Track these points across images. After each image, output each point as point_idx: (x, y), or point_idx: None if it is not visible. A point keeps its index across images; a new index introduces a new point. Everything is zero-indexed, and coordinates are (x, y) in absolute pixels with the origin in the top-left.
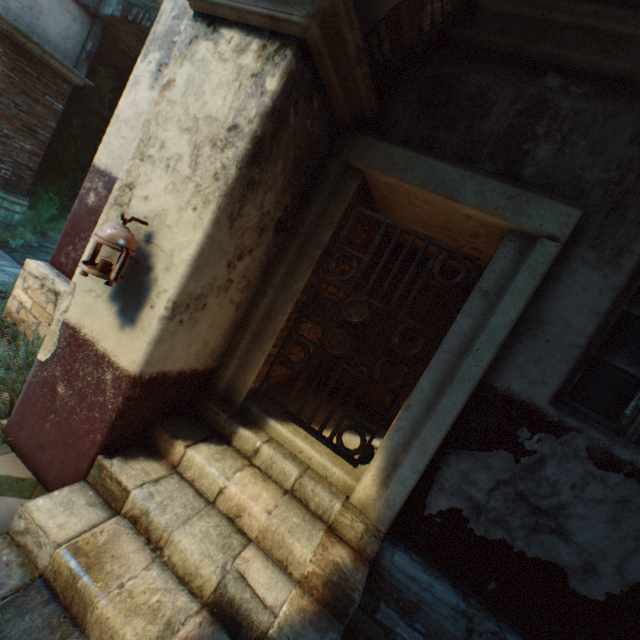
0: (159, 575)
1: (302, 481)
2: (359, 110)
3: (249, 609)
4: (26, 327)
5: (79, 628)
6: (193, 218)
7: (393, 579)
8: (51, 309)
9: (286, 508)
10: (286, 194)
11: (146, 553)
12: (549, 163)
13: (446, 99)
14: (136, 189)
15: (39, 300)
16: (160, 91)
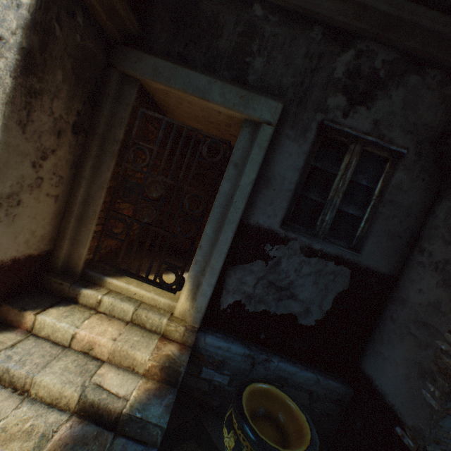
0: (29, 409)
1: (138, 313)
2: (124, 27)
3: (107, 403)
4: None
5: None
6: None
7: (208, 352)
8: None
9: (128, 333)
10: (75, 101)
11: (14, 398)
12: (263, 72)
13: (191, 21)
14: None
15: None
16: None
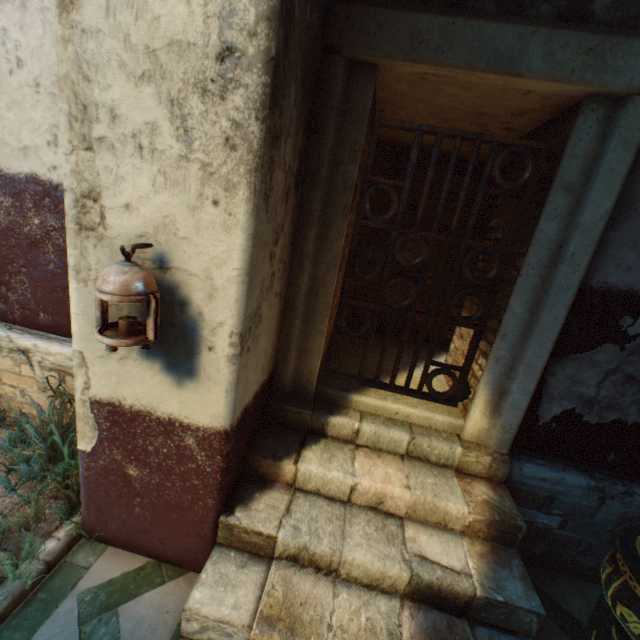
0: (349, 595)
1: (415, 442)
2: None
3: (450, 584)
4: (7, 401)
5: None
6: (218, 217)
7: (525, 486)
8: (28, 371)
9: (415, 473)
10: (298, 133)
11: (323, 581)
12: None
13: None
14: (103, 198)
15: (4, 366)
16: (58, 15)
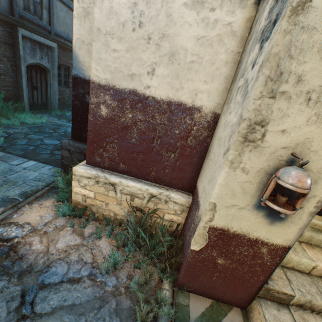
0: None
1: None
2: None
3: None
4: (96, 208)
5: None
6: None
7: None
8: (112, 194)
9: None
10: None
11: (318, 318)
12: None
13: None
14: (268, 125)
15: (98, 191)
16: (288, 16)
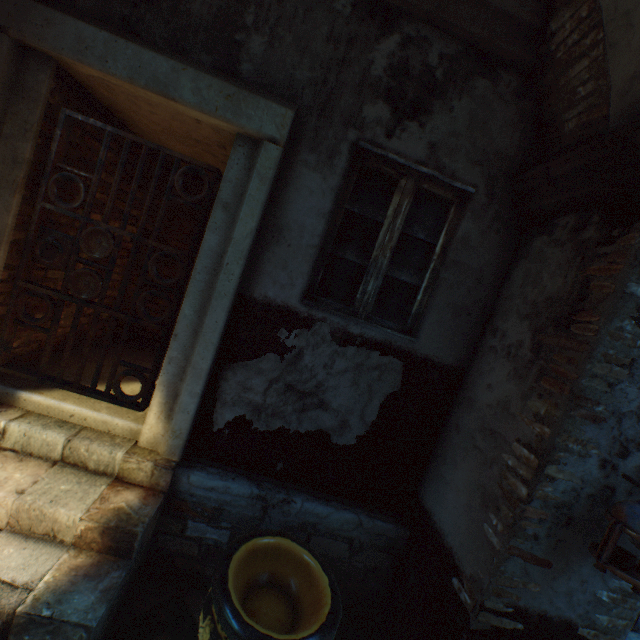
0: None
1: (73, 445)
2: None
3: None
4: None
5: None
6: None
7: (194, 497)
8: None
9: (52, 480)
10: None
11: None
12: (264, 59)
13: None
14: None
15: None
16: None
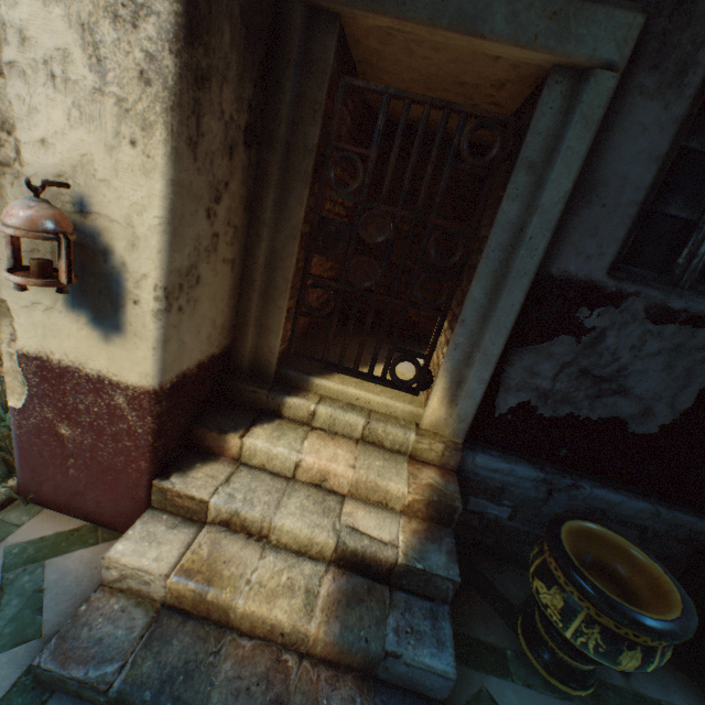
0: (276, 558)
1: (371, 427)
2: None
3: (374, 552)
4: None
5: (227, 627)
6: (137, 159)
7: (478, 477)
8: None
9: (365, 456)
10: (245, 82)
11: (253, 546)
12: None
13: None
14: (17, 130)
15: None
16: None
